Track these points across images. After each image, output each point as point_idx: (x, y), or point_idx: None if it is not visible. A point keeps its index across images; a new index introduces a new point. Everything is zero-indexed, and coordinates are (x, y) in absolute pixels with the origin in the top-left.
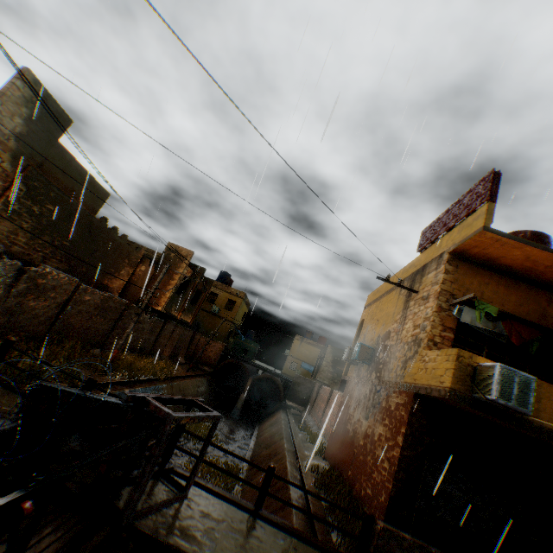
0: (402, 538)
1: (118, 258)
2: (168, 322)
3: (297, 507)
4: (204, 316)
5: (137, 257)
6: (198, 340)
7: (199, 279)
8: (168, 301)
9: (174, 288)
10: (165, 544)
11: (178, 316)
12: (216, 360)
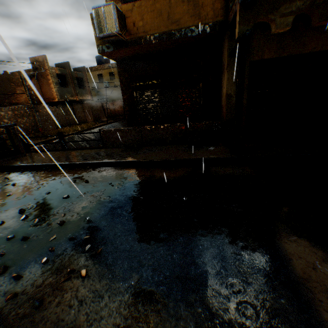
0: (110, 131)
1: (6, 86)
2: (74, 105)
3: (76, 141)
4: (104, 92)
5: (18, 79)
6: (108, 106)
7: (70, 71)
8: (60, 93)
9: (55, 84)
10: (1, 167)
11: (77, 99)
12: (123, 111)
